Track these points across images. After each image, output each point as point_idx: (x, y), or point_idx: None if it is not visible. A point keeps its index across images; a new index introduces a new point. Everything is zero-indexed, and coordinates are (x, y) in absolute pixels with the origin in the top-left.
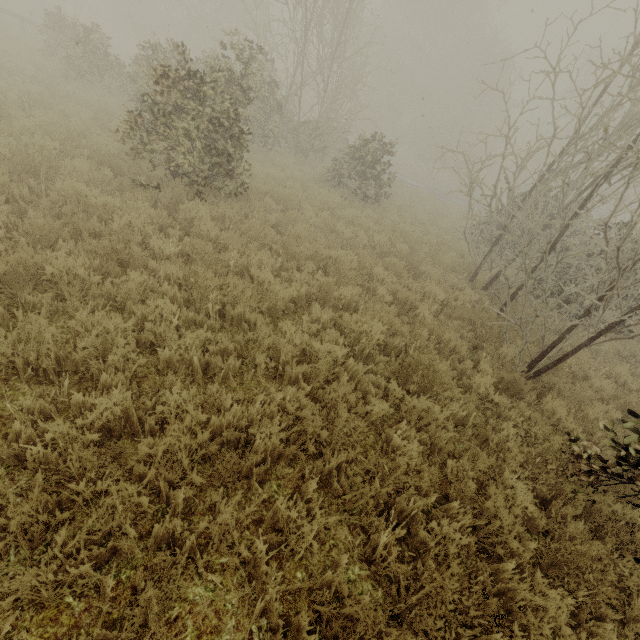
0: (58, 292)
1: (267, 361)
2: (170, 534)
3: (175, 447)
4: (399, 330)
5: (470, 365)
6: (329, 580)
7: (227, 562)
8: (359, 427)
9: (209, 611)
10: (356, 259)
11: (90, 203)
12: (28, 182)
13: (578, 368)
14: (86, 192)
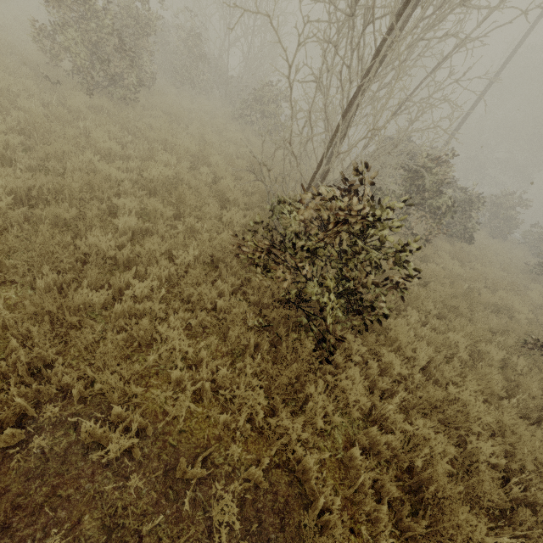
0: None
1: (58, 168)
2: None
3: None
4: (191, 183)
5: (241, 215)
6: None
7: None
8: (87, 198)
9: None
10: (197, 148)
11: None
12: None
13: None
14: None
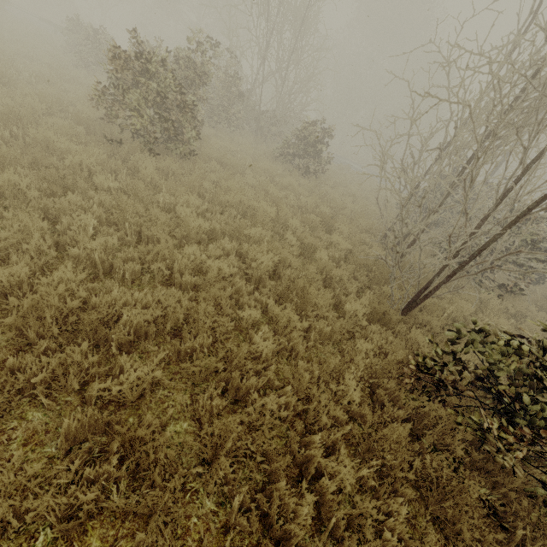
0: (4, 201)
1: (163, 269)
2: (22, 367)
3: (43, 305)
4: (292, 263)
5: (352, 298)
6: (151, 423)
7: (72, 400)
8: (220, 321)
9: (38, 427)
10: (274, 210)
11: (55, 147)
12: (12, 129)
13: (459, 315)
14: (53, 138)
